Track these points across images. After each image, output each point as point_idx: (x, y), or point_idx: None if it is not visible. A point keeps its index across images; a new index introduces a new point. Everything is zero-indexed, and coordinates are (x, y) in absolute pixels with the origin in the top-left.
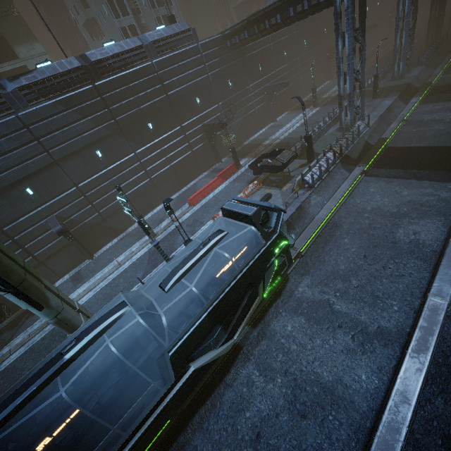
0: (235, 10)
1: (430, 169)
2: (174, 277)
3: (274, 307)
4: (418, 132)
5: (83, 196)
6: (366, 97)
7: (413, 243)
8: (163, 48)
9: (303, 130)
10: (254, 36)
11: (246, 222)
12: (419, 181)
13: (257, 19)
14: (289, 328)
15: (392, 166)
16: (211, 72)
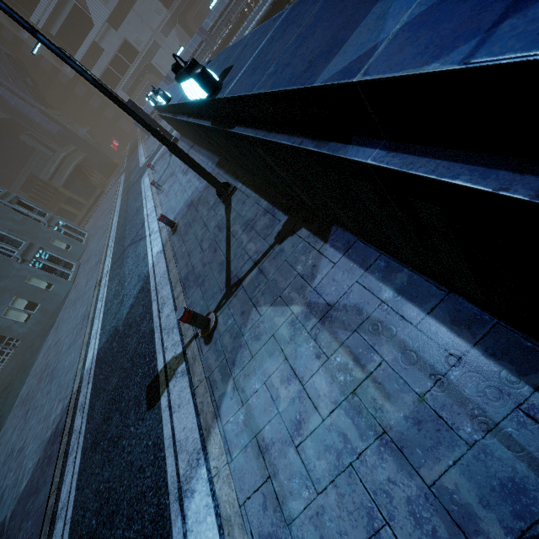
0: (65, 188)
1: None
2: None
3: None
4: None
5: None
6: None
7: None
8: None
9: None
10: None
11: None
12: None
13: None
14: None
15: None
16: None
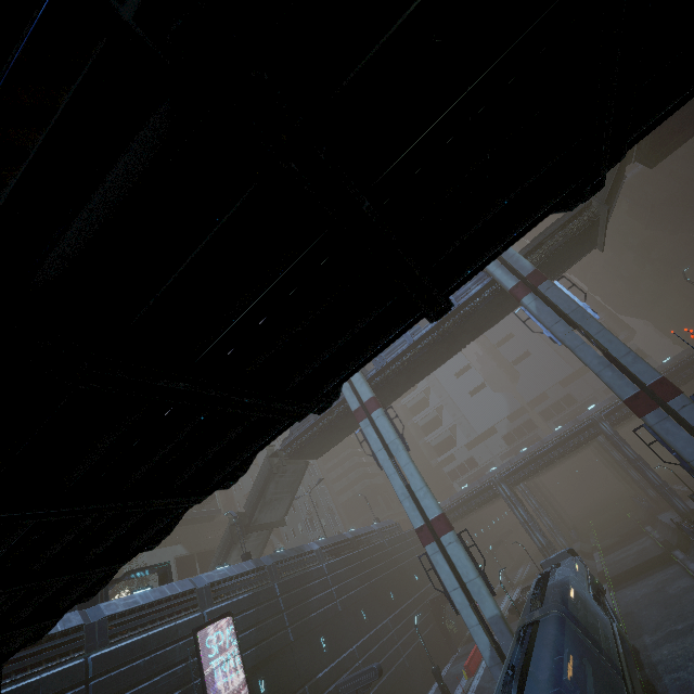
0: None
1: (650, 569)
2: (555, 571)
3: (642, 656)
4: (621, 564)
5: (357, 662)
6: None
7: (682, 589)
8: (386, 533)
9: None
10: None
11: (564, 560)
12: (651, 575)
13: (447, 511)
14: (665, 651)
15: (626, 580)
16: (418, 554)
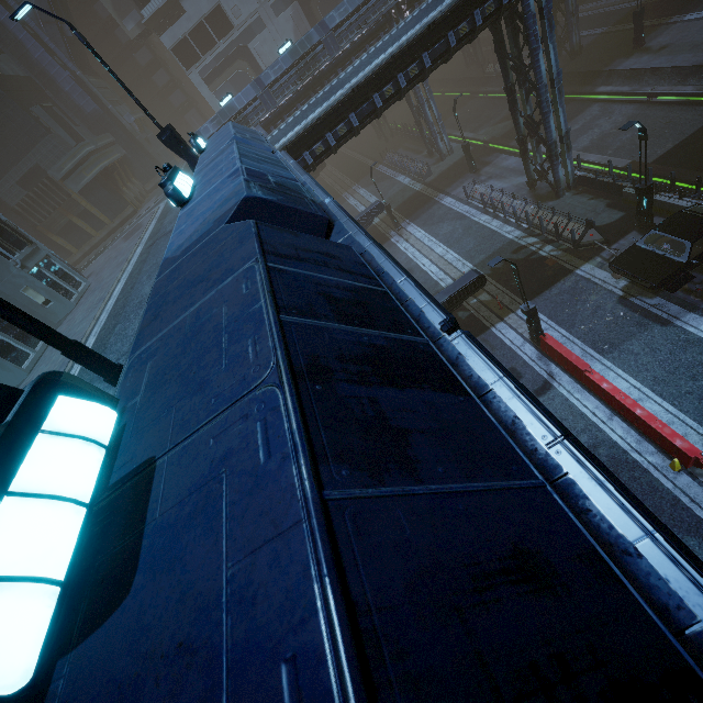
0: (82, 195)
1: None
2: None
3: None
4: (621, 148)
5: None
6: (457, 180)
7: None
8: None
9: (476, 241)
10: (367, 120)
11: None
12: None
13: (380, 77)
14: None
15: None
16: None
